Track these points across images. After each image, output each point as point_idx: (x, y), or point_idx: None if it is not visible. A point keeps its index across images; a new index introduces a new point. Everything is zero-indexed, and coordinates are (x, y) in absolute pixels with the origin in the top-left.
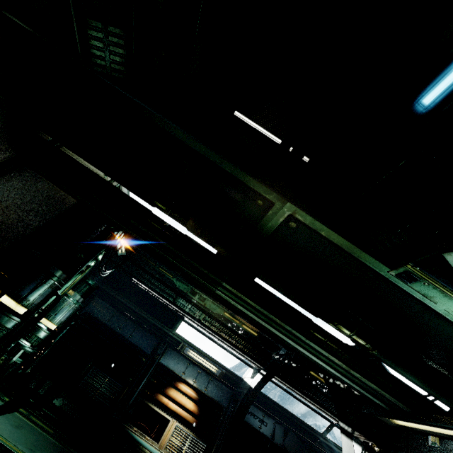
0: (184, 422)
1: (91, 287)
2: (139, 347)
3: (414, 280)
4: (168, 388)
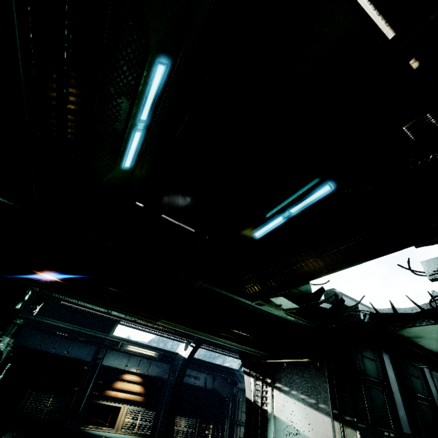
0: (134, 403)
1: (20, 326)
2: (79, 358)
3: (262, 305)
4: (115, 382)
